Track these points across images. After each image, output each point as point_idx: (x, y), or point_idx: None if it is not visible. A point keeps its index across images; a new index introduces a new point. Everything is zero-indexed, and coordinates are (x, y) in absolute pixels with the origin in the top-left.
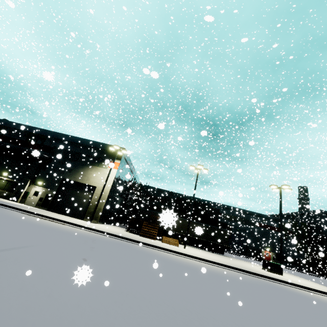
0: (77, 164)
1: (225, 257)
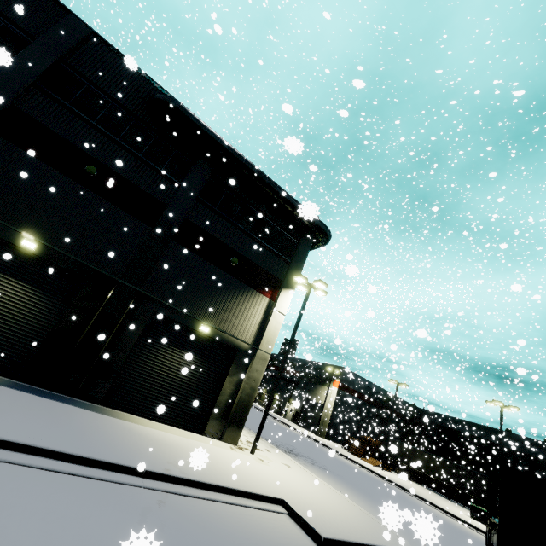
0: (313, 385)
1: (454, 504)
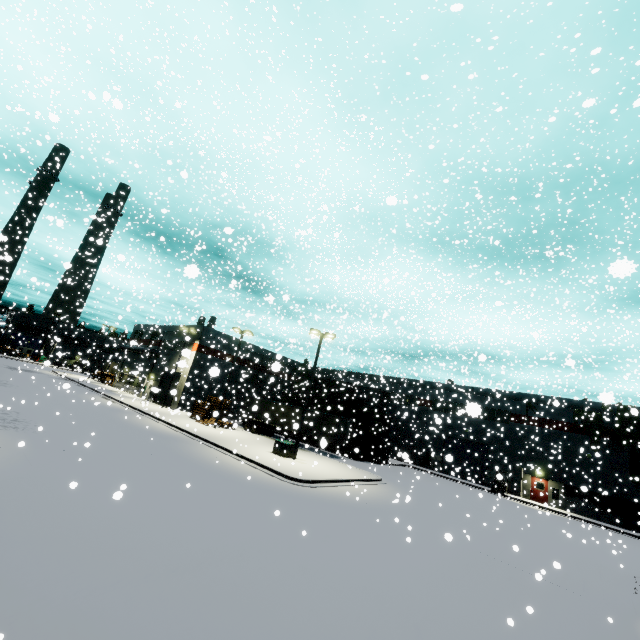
0: (174, 353)
1: None
